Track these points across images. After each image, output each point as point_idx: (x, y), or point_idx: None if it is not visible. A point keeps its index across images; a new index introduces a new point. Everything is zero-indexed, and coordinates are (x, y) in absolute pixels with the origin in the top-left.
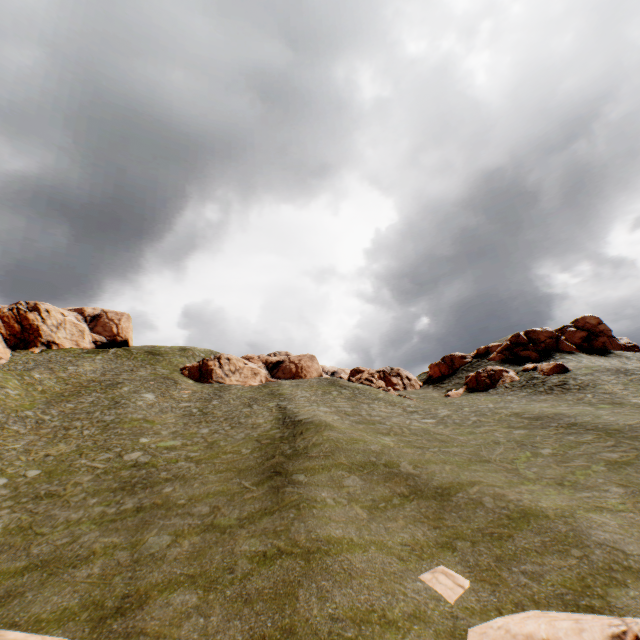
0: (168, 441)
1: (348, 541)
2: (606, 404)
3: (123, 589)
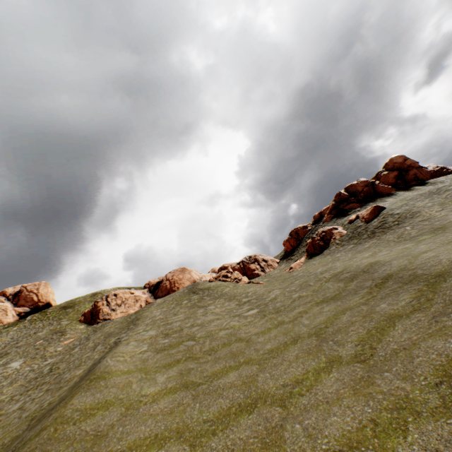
0: None
1: None
2: (427, 233)
3: None
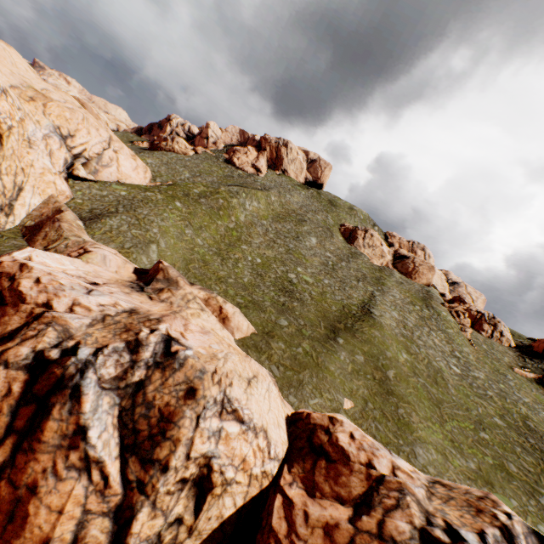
0: (307, 277)
1: (333, 371)
2: None
3: (270, 329)
